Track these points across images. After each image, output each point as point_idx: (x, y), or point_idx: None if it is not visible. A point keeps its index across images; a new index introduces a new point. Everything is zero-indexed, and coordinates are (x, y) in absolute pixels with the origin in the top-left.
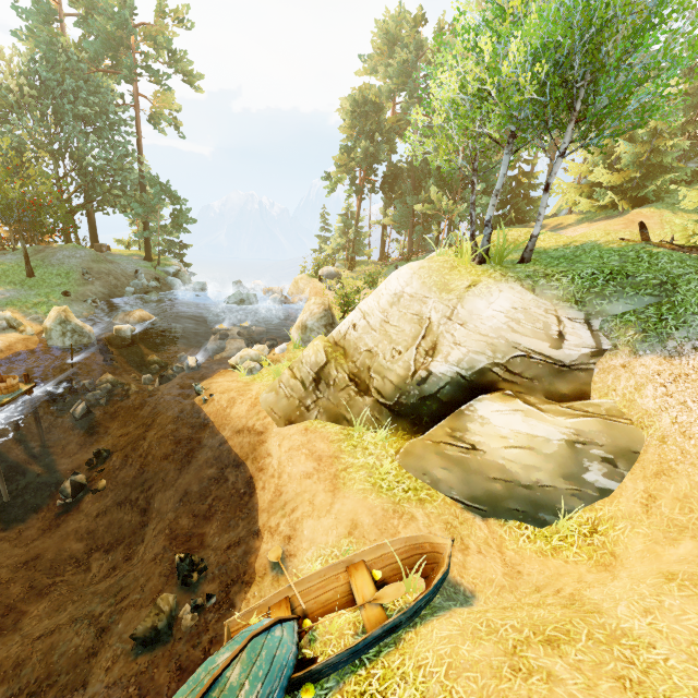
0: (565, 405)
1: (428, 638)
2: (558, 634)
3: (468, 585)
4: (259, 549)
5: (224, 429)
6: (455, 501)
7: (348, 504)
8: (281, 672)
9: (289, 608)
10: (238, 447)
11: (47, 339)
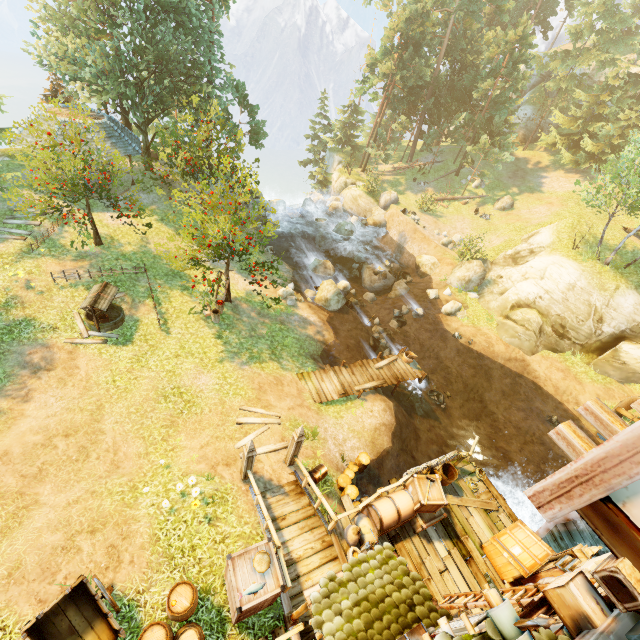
0: None
1: None
2: None
3: None
4: (568, 408)
5: (497, 359)
6: (615, 380)
7: (590, 388)
8: None
9: None
10: (514, 368)
11: (328, 306)
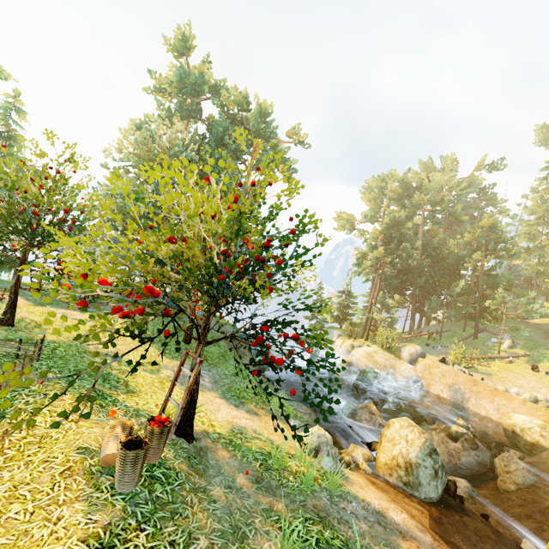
0: None
1: None
2: None
3: None
4: None
5: None
6: None
7: None
8: None
9: None
10: None
11: (416, 486)
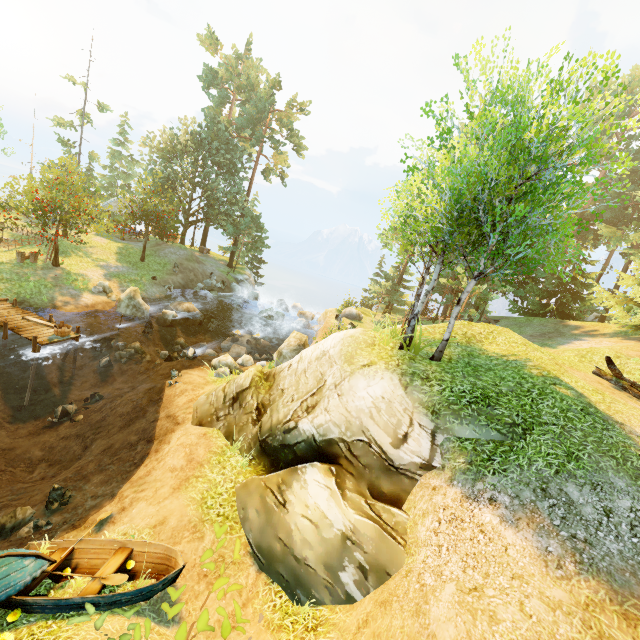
0: (370, 501)
1: None
2: None
3: (184, 611)
4: (103, 507)
5: (164, 410)
6: (249, 543)
7: (174, 504)
8: (6, 588)
9: (66, 554)
10: (159, 428)
11: (118, 306)
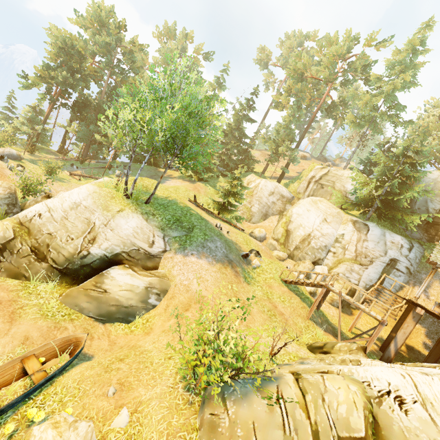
0: (148, 272)
1: (69, 376)
2: (125, 357)
3: (91, 353)
4: None
5: None
6: (91, 317)
7: (23, 327)
8: None
9: None
10: None
11: None
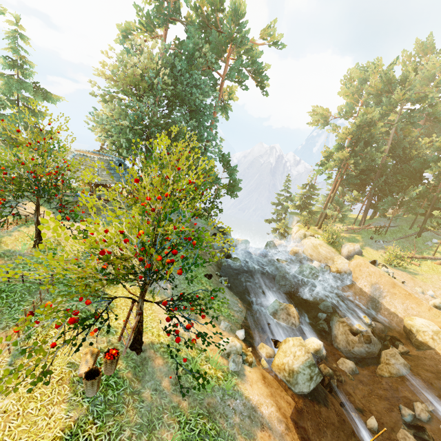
0: None
1: None
2: None
3: None
4: None
5: None
6: None
7: None
8: None
9: None
10: None
11: (293, 384)
